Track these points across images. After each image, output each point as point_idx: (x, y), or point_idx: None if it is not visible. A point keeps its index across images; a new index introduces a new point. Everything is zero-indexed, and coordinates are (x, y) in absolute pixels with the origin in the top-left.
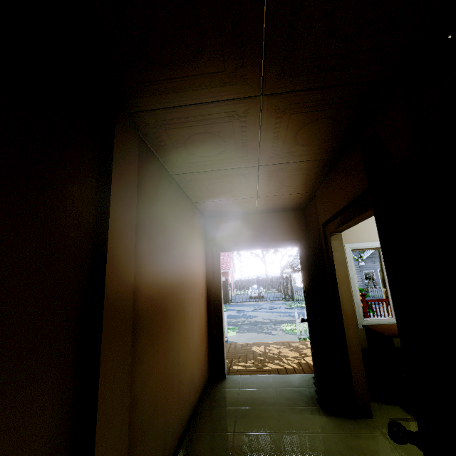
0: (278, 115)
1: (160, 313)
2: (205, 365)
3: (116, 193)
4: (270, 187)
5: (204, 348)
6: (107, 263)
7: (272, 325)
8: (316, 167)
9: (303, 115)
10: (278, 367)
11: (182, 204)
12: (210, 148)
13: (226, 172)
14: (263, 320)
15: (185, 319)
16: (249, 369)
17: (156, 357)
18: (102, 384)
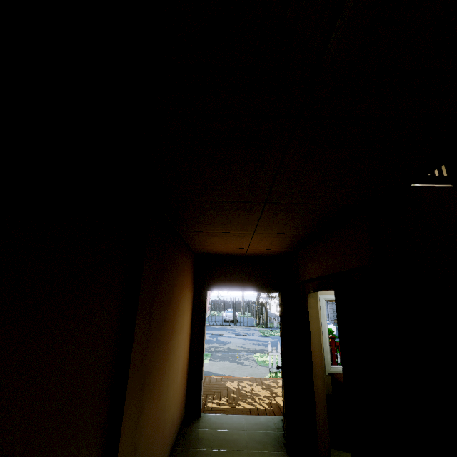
0: (276, 211)
1: (158, 363)
2: (183, 404)
3: (145, 273)
4: (260, 244)
5: (184, 386)
6: (134, 335)
7: (245, 355)
8: (301, 238)
9: (295, 213)
10: (251, 407)
11: (182, 253)
12: (217, 221)
13: (225, 234)
14: (236, 347)
15: (173, 362)
16: (223, 407)
17: (151, 405)
18: (121, 441)
